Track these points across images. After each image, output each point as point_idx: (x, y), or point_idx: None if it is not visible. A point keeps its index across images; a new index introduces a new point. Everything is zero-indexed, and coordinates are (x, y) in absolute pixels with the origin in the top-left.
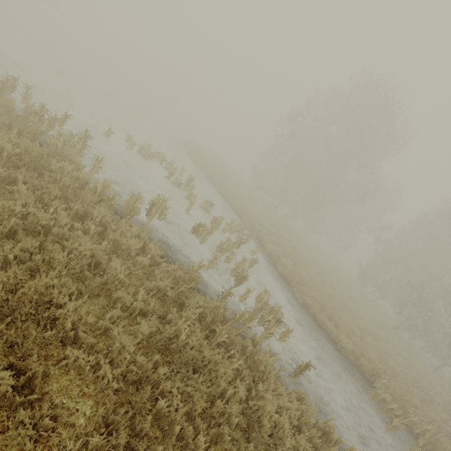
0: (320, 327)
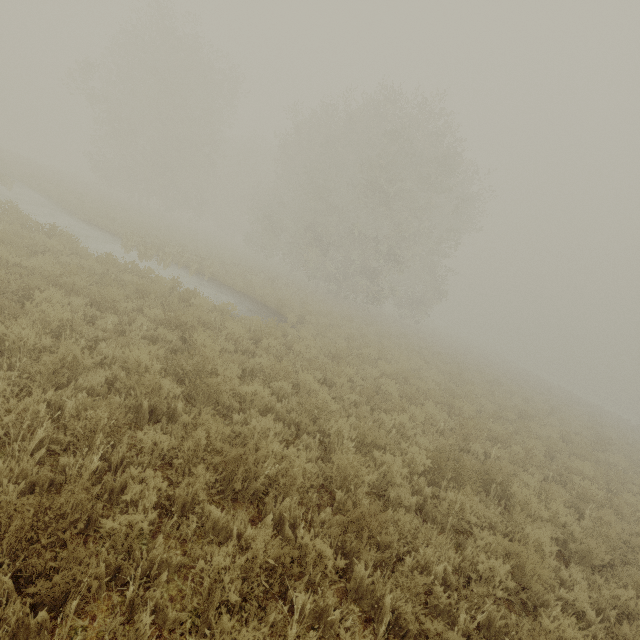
0: (100, 228)
